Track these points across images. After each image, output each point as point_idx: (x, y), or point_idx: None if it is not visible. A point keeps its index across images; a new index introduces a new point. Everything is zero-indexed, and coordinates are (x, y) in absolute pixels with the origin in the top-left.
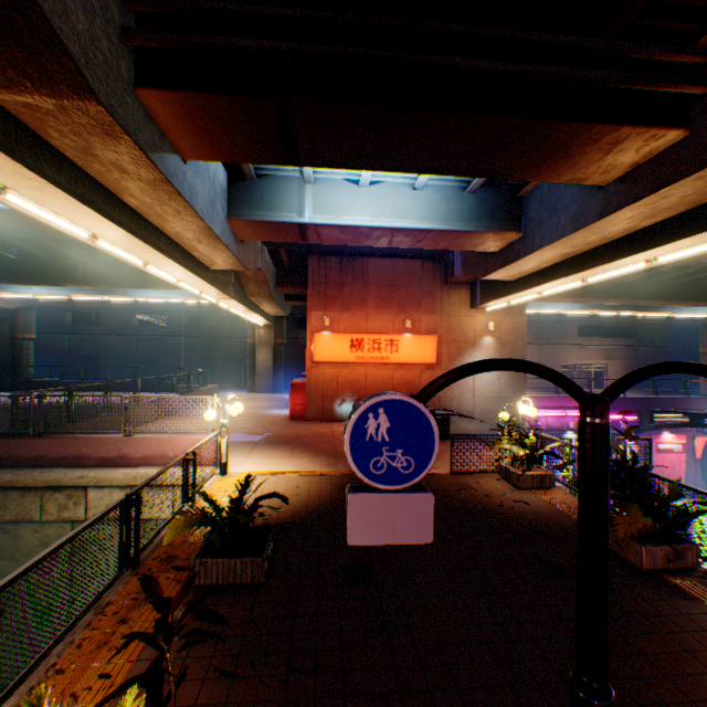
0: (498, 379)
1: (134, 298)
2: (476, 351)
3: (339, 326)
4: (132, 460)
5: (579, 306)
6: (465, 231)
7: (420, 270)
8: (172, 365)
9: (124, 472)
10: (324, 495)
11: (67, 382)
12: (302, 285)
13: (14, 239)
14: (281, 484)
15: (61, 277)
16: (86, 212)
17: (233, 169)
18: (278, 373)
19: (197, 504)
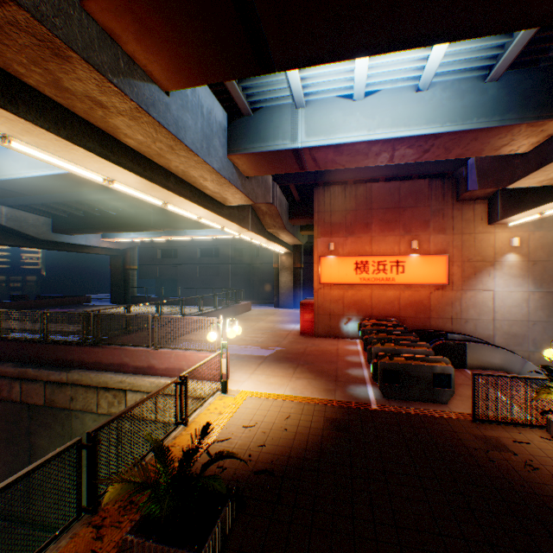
0: (526, 300)
1: (191, 237)
2: (496, 270)
3: (343, 250)
4: (157, 370)
5: None
6: (486, 128)
7: (426, 189)
8: (222, 285)
9: (149, 380)
10: (313, 433)
11: (154, 298)
12: (311, 216)
13: (110, 200)
14: (272, 411)
15: (140, 225)
16: (84, 154)
17: (231, 108)
18: (297, 292)
19: (187, 427)
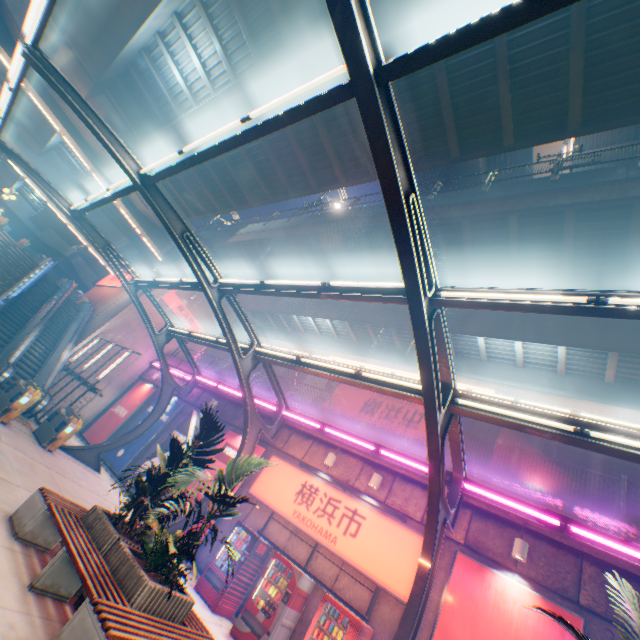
0: None
1: None
2: None
3: None
4: None
5: (339, 348)
6: None
7: None
8: None
9: None
10: None
11: None
12: None
13: None
14: None
15: None
16: None
17: None
18: None
19: None
